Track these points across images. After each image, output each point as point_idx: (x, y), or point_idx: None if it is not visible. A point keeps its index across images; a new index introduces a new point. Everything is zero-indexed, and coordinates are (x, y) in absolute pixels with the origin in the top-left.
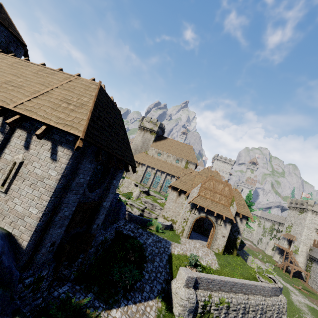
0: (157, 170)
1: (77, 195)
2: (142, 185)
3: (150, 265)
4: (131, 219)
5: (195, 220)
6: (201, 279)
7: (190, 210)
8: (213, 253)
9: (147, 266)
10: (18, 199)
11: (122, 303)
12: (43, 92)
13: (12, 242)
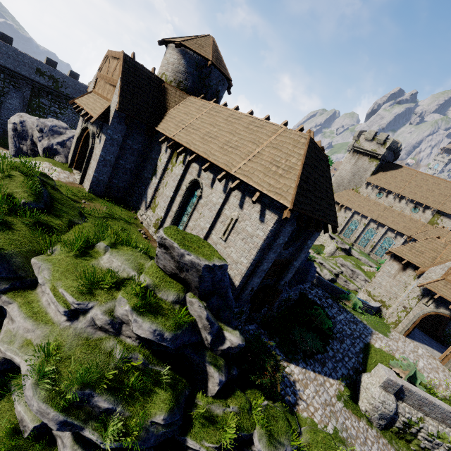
0: (370, 220)
1: (275, 253)
2: (341, 239)
3: (336, 344)
4: (320, 283)
5: (425, 314)
6: (411, 392)
7: (418, 298)
8: (450, 374)
9: (332, 343)
10: (233, 248)
11: (300, 364)
12: (255, 153)
13: (230, 280)
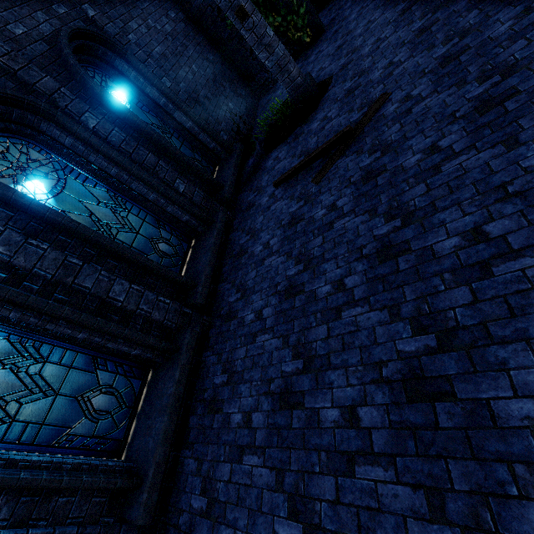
0: None
1: None
2: None
3: None
4: None
5: None
6: None
7: None
8: None
9: None
10: None
11: None
12: None
13: None
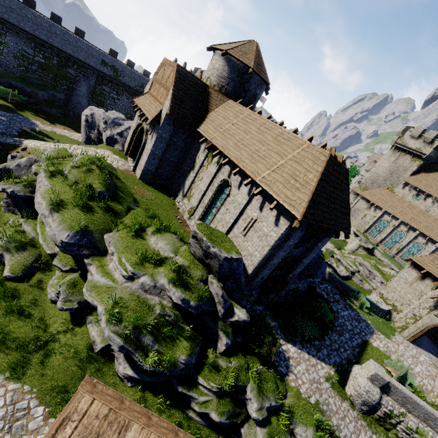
0: (401, 223)
1: (285, 252)
2: (366, 237)
3: (335, 335)
4: (331, 279)
5: (434, 325)
6: (397, 390)
7: (429, 308)
8: None
9: (331, 334)
10: (250, 243)
11: (297, 345)
12: (279, 164)
13: (244, 268)
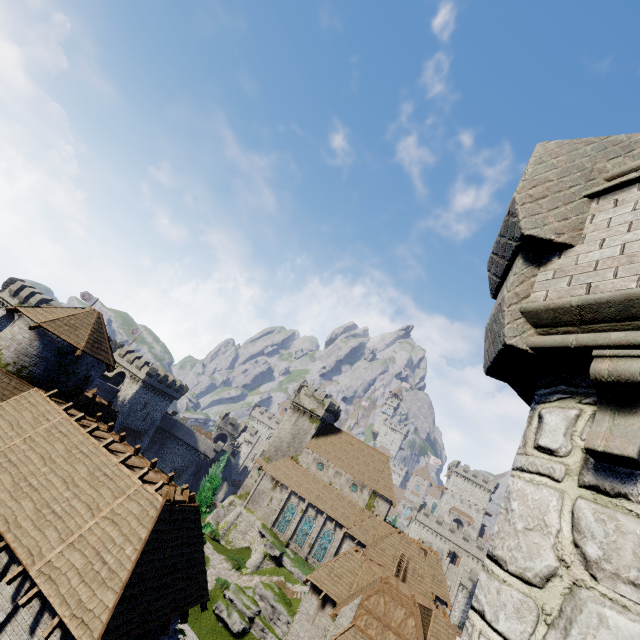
0: (309, 504)
1: None
2: (274, 536)
3: None
4: None
5: None
6: None
7: None
8: None
9: None
10: None
11: None
12: (83, 530)
13: None
